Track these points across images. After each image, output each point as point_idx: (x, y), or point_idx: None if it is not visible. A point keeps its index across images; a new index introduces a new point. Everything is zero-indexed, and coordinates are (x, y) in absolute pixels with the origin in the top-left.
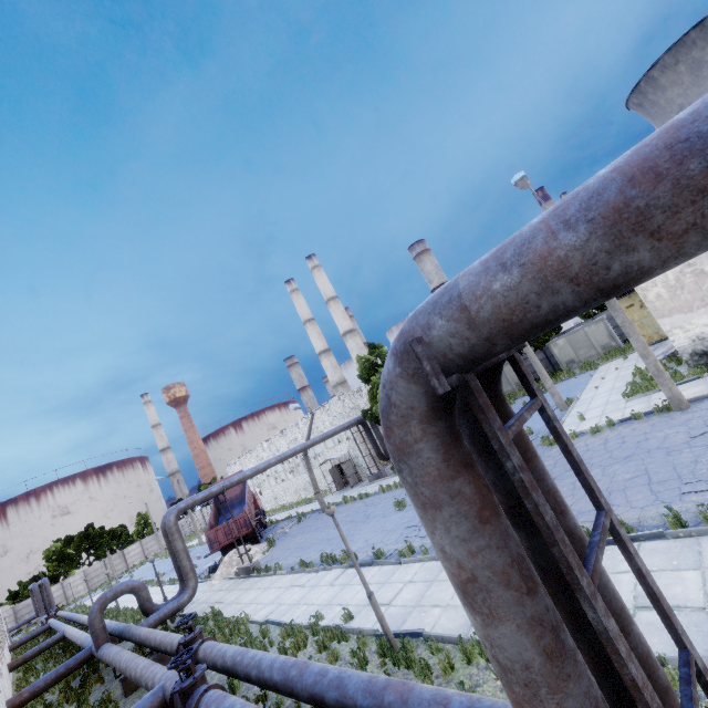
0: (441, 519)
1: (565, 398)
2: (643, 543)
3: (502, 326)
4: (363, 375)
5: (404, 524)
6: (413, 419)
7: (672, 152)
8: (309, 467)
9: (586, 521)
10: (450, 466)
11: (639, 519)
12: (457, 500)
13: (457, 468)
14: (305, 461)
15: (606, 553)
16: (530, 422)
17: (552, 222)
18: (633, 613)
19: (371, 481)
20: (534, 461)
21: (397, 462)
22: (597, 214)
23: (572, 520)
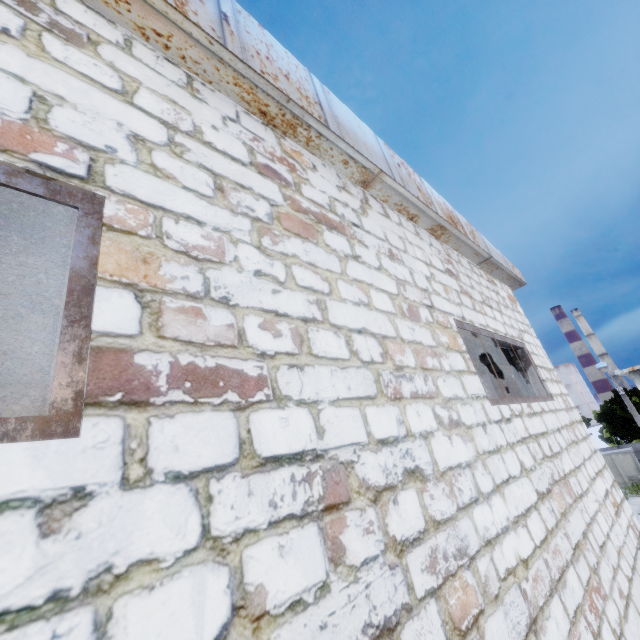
0: None
1: None
2: None
3: None
4: None
5: None
6: None
7: None
8: None
9: None
10: None
11: None
12: None
13: None
14: None
15: None
16: None
17: None
18: None
19: None
20: None
21: None
22: None
23: None
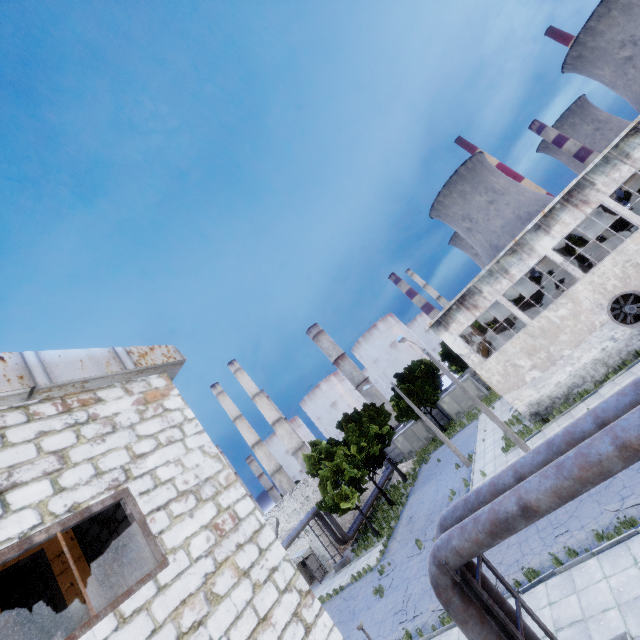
0: (469, 627)
1: (466, 452)
2: (547, 582)
3: (470, 557)
4: (311, 471)
5: (391, 611)
6: (448, 589)
7: (497, 520)
8: None
9: (514, 572)
10: (465, 604)
11: (540, 563)
12: (472, 617)
13: (468, 604)
14: None
15: (532, 595)
16: (449, 480)
17: (475, 529)
18: (555, 635)
19: (337, 571)
20: (486, 581)
21: (446, 607)
22: (486, 531)
23: (508, 604)
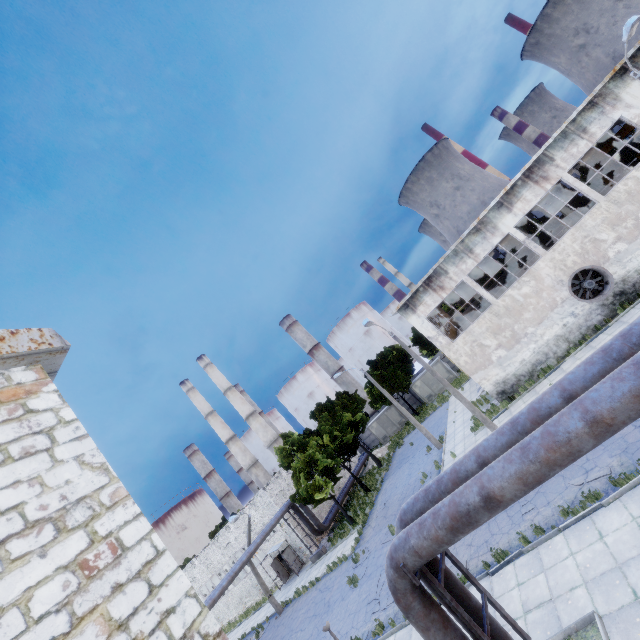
0: (431, 634)
1: (438, 434)
2: (515, 562)
3: (430, 556)
4: (284, 464)
5: (364, 601)
6: (407, 593)
7: (458, 514)
8: (255, 572)
9: (483, 553)
10: (427, 608)
11: (509, 542)
12: (434, 623)
13: (429, 608)
14: (251, 568)
15: (501, 577)
16: (421, 463)
17: (435, 525)
18: (524, 618)
19: (314, 562)
20: (451, 577)
21: (406, 614)
22: (446, 527)
23: (474, 600)
